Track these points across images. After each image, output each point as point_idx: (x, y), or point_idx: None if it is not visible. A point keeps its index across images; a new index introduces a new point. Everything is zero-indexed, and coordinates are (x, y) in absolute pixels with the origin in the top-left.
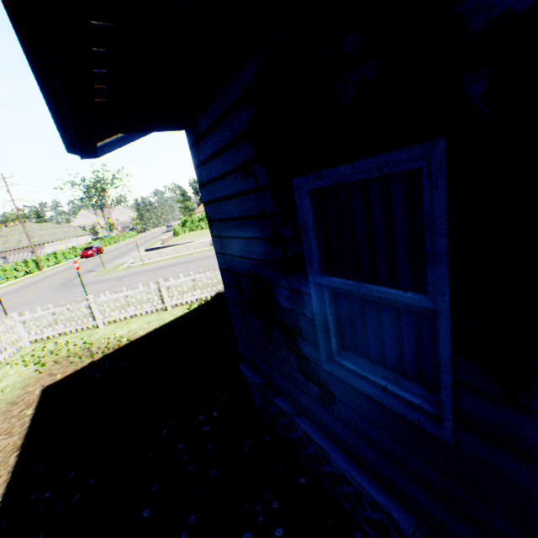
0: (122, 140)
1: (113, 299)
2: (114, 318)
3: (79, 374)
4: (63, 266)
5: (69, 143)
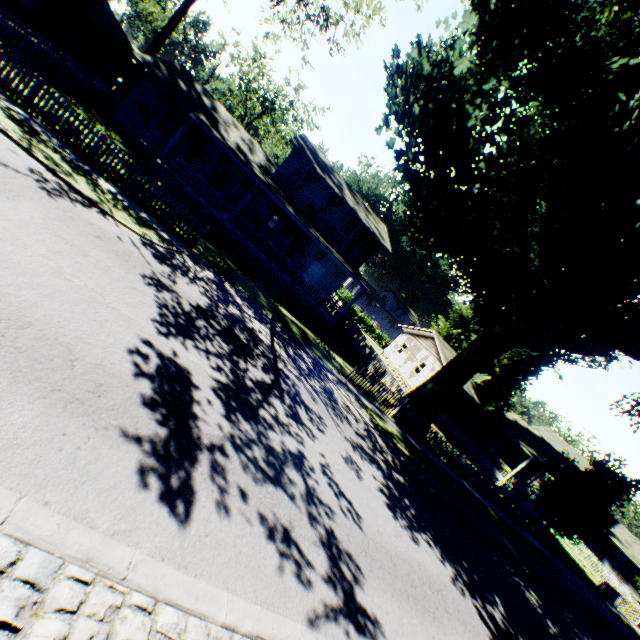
0: None
1: None
2: None
3: None
4: None
5: None
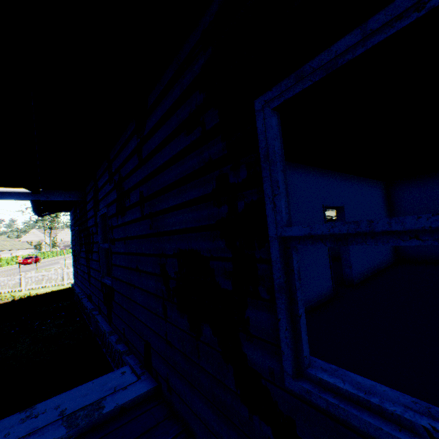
0: (52, 213)
1: (36, 282)
2: (33, 286)
3: (6, 303)
4: (4, 268)
5: (36, 214)
